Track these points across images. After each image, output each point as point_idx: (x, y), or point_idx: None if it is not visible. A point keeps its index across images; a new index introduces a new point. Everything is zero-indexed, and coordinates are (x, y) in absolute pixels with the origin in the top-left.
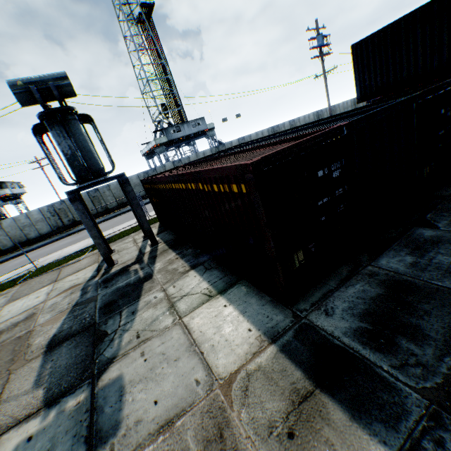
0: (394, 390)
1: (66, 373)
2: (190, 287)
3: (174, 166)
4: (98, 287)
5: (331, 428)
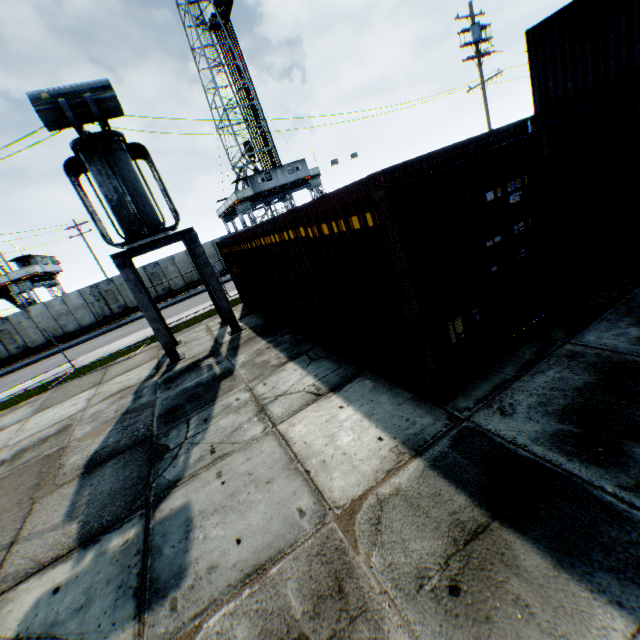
0: (629, 523)
1: (110, 501)
2: (288, 384)
3: None
4: (157, 389)
5: (522, 580)
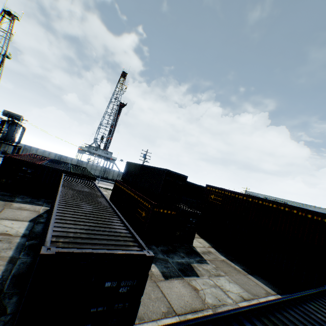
0: None
1: None
2: None
3: (77, 162)
4: None
5: None
